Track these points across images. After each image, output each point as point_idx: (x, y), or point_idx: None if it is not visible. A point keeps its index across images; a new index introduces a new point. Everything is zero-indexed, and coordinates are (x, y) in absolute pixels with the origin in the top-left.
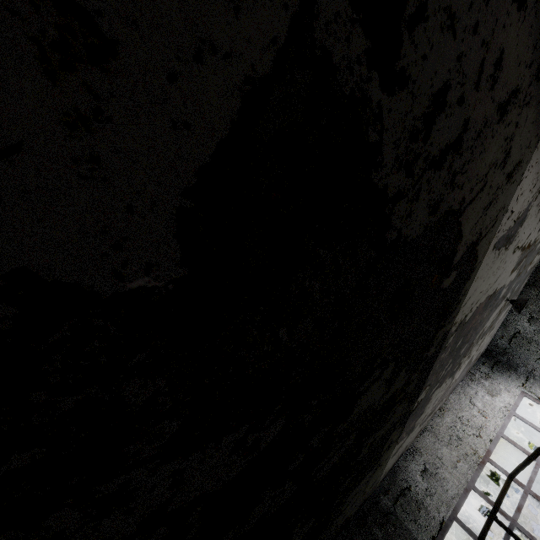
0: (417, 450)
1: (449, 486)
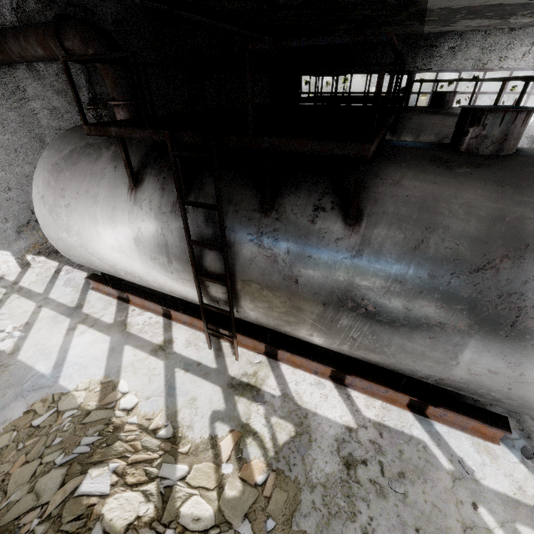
0: (463, 37)
1: (452, 63)
